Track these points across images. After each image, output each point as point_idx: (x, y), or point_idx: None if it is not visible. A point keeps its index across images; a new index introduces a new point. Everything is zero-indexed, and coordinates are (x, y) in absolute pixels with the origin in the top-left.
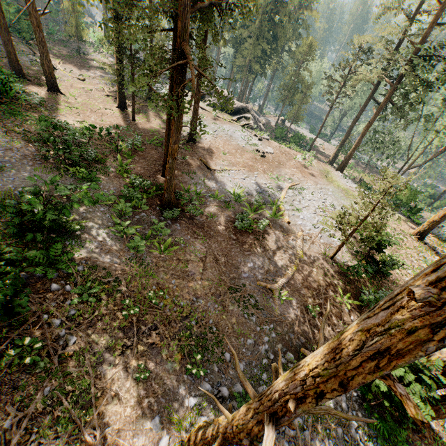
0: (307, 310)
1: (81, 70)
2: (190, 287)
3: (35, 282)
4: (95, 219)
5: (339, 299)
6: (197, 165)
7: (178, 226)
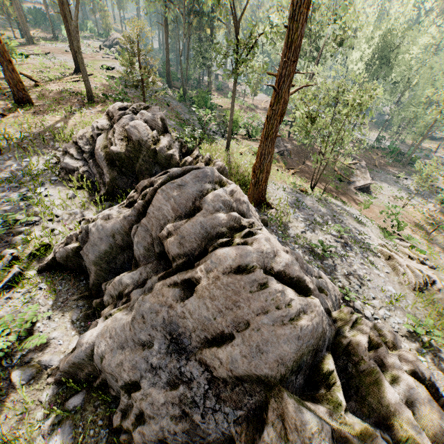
0: None
1: (45, 34)
2: None
3: None
4: None
5: None
6: None
7: None
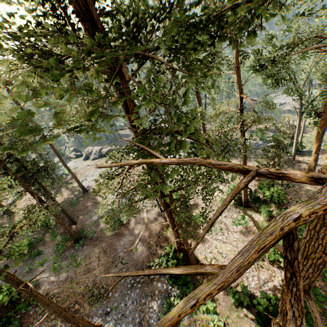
0: (150, 248)
1: (21, 188)
2: (93, 274)
3: (24, 315)
4: (44, 272)
5: (164, 233)
6: (91, 205)
7: (85, 247)
